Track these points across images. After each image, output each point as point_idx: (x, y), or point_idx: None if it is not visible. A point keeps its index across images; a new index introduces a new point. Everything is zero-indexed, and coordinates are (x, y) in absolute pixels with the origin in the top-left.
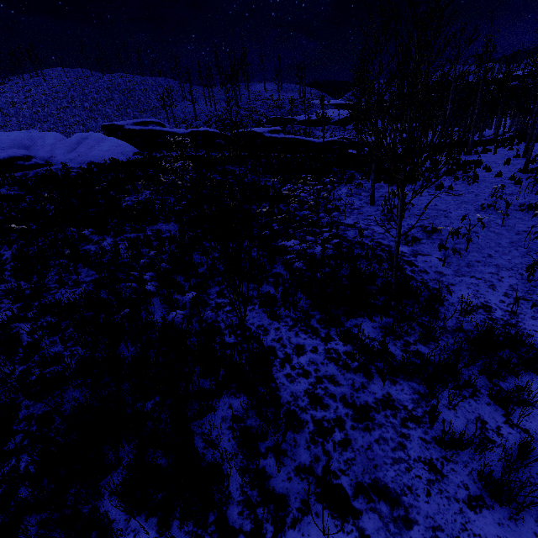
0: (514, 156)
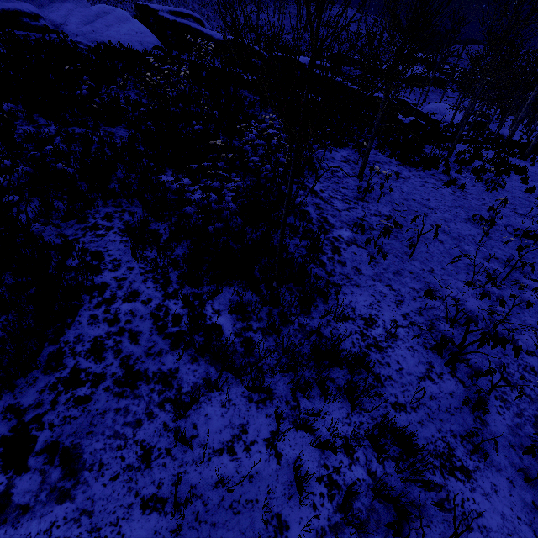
0: None
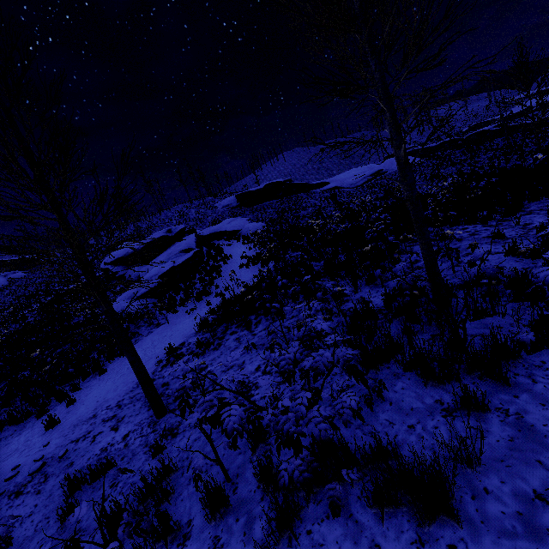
0: None
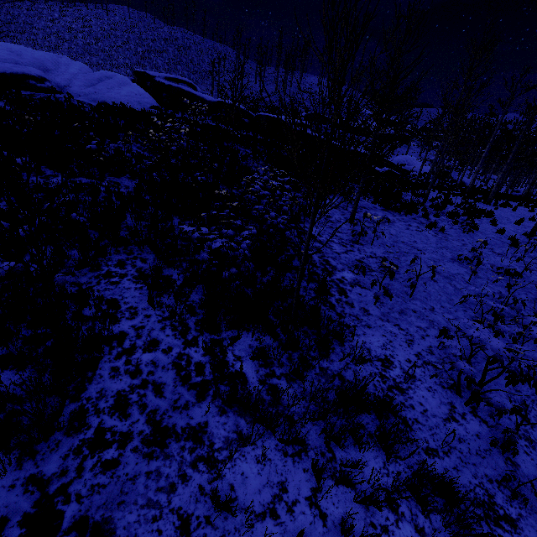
0: (529, 218)
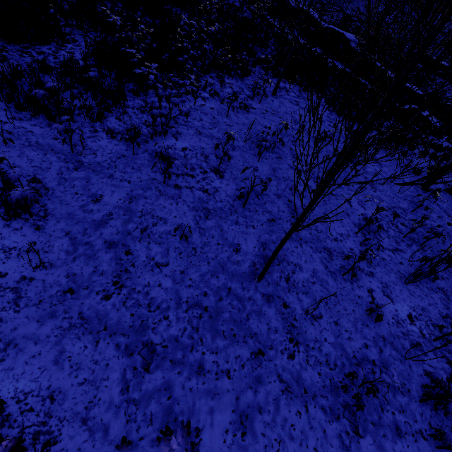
0: None
